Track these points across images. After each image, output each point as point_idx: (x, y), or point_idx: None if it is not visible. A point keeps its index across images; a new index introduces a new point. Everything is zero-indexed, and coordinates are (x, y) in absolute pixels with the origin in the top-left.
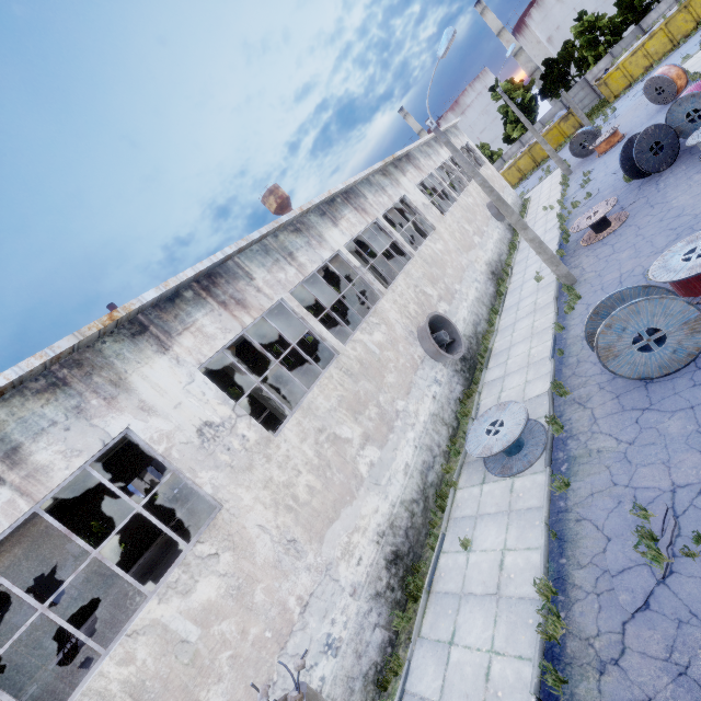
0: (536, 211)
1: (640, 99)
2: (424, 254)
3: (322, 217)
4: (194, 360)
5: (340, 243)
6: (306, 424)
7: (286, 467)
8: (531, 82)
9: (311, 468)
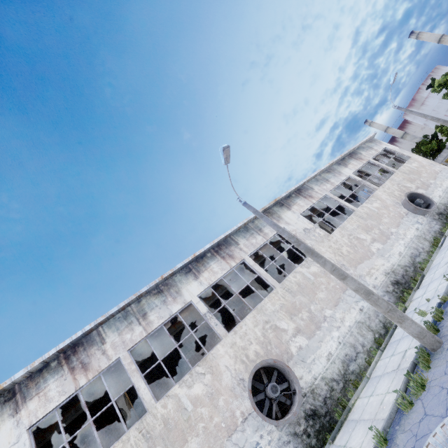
0: None
1: None
2: (289, 283)
3: (186, 274)
4: (28, 422)
5: (194, 294)
6: None
7: None
8: None
9: None
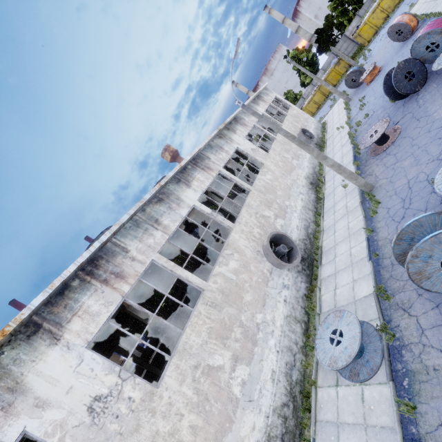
0: (332, 131)
1: (386, 40)
2: (258, 186)
3: (178, 183)
4: (82, 341)
5: (194, 199)
6: (183, 365)
7: (169, 414)
8: (310, 46)
9: (192, 407)
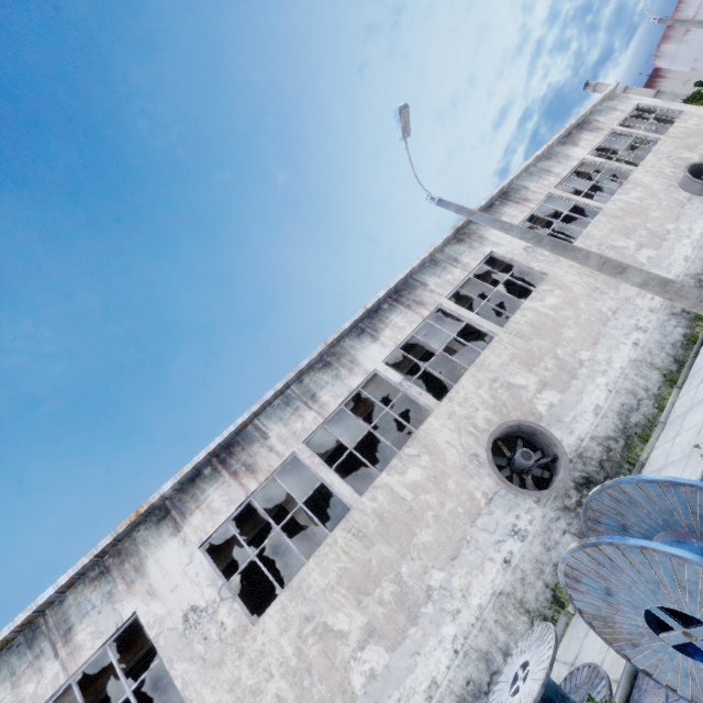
0: None
1: None
2: (517, 325)
3: (359, 337)
4: (197, 539)
5: (377, 360)
6: (291, 609)
7: (257, 666)
8: None
9: (286, 671)
